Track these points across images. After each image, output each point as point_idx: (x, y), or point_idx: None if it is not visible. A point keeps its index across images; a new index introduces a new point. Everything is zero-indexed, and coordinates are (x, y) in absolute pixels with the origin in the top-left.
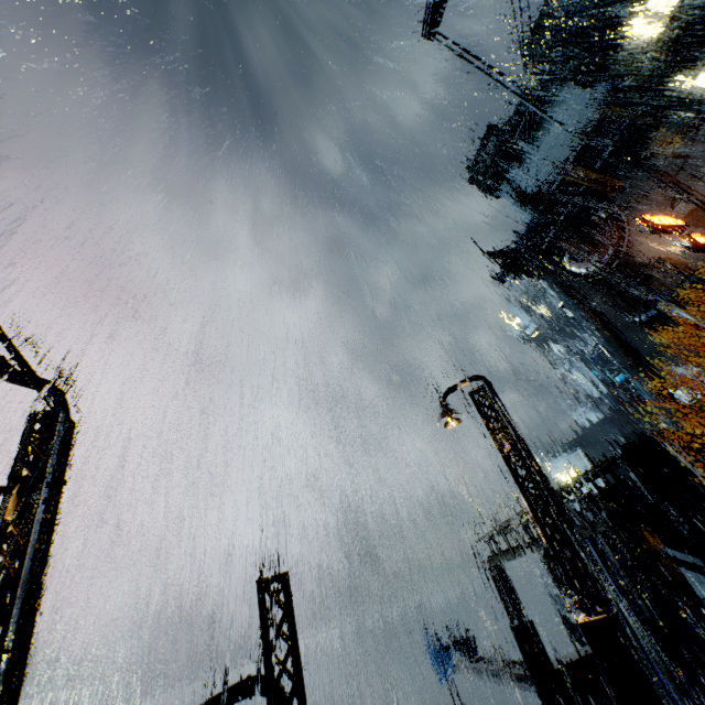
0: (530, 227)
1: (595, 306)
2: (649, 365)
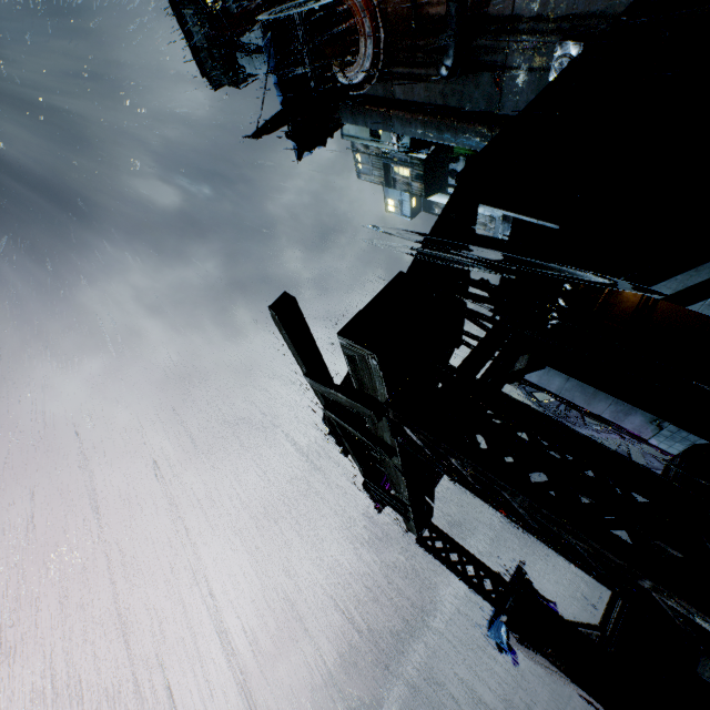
0: (272, 66)
1: (403, 103)
2: (496, 116)
